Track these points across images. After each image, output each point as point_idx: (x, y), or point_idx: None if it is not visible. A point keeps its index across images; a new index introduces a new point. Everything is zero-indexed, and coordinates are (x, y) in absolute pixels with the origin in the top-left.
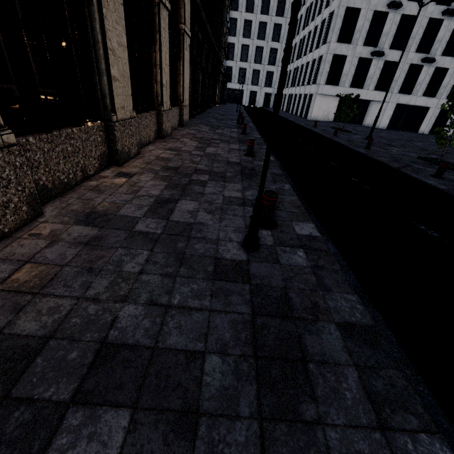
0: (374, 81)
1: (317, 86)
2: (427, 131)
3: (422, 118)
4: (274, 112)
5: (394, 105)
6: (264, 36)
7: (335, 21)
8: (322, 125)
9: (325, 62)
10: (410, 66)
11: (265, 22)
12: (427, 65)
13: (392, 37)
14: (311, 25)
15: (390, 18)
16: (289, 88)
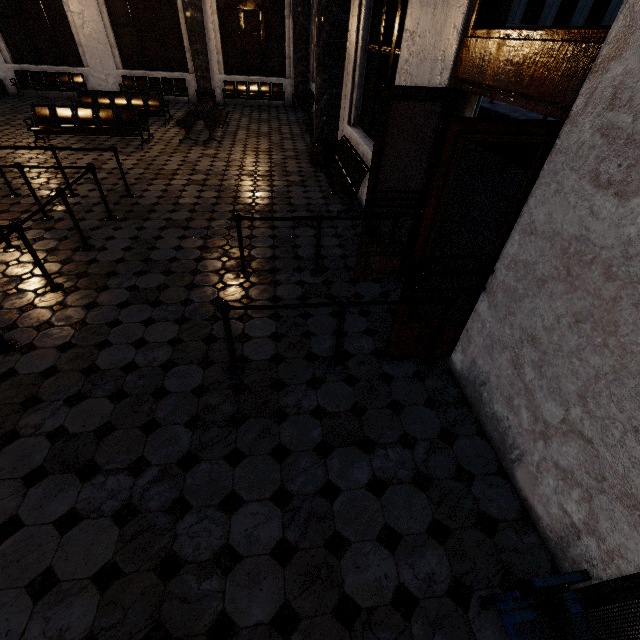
0: (521, 10)
1: None
2: None
3: None
4: None
5: None
6: None
7: None
8: None
9: None
10: None
11: None
12: None
13: None
14: None
15: None
16: None
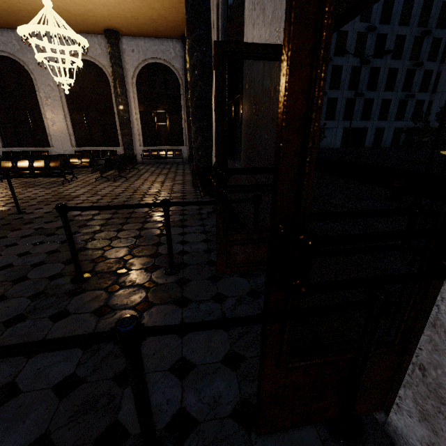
0: (323, 114)
1: None
2: (370, 145)
3: (364, 136)
4: (442, 123)
5: (342, 129)
6: None
7: None
8: None
9: None
10: (346, 100)
11: None
12: (358, 98)
13: (329, 81)
14: None
15: None
16: None
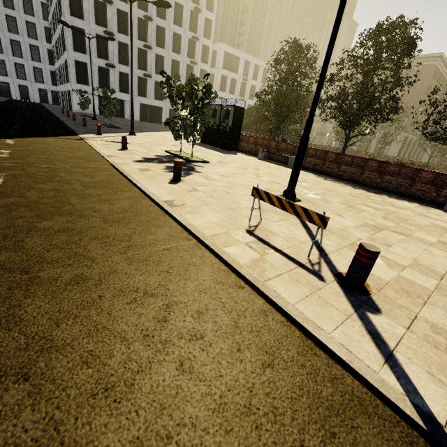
0: (117, 86)
1: (70, 84)
2: None
3: (161, 115)
4: None
5: (139, 104)
6: (18, 31)
7: (66, 34)
8: (77, 114)
9: (69, 65)
10: (139, 78)
11: (14, 16)
12: (149, 79)
13: (117, 55)
14: (57, 32)
15: (110, 42)
16: (60, 85)
